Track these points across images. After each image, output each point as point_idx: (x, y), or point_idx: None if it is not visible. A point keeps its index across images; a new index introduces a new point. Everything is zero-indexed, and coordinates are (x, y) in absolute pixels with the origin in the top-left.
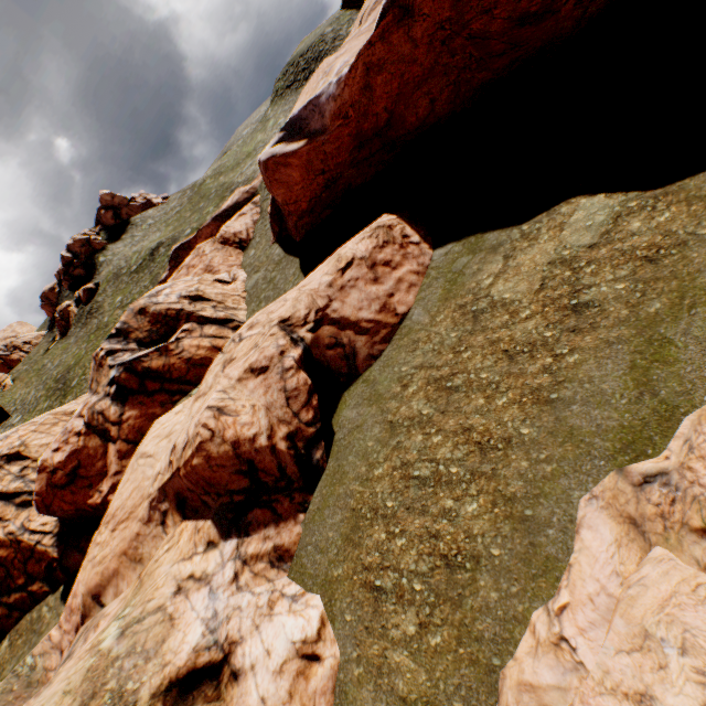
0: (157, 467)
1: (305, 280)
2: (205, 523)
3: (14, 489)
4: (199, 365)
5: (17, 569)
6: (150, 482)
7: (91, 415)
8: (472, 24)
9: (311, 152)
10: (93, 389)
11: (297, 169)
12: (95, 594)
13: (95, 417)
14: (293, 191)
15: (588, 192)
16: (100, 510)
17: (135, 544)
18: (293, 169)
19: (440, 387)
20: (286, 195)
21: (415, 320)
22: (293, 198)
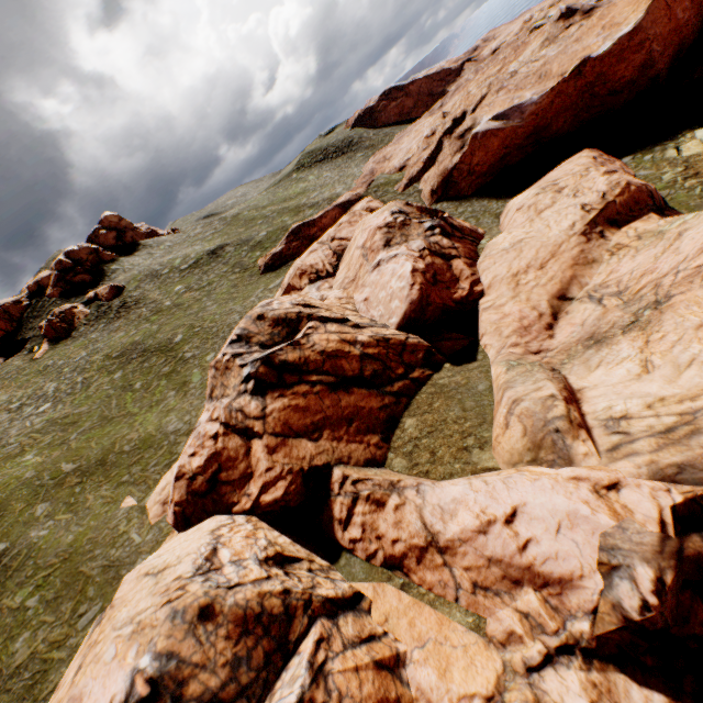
0: (564, 225)
1: (554, 174)
2: (649, 215)
3: (341, 316)
4: (473, 232)
5: (392, 362)
6: (562, 234)
7: (427, 244)
8: (595, 88)
9: (511, 131)
10: (395, 244)
11: (499, 140)
12: (559, 296)
13: (431, 246)
14: (487, 156)
15: (693, 130)
16: (461, 304)
17: (582, 256)
18: (497, 140)
19: (697, 176)
20: (481, 158)
21: (644, 175)
22: (483, 161)
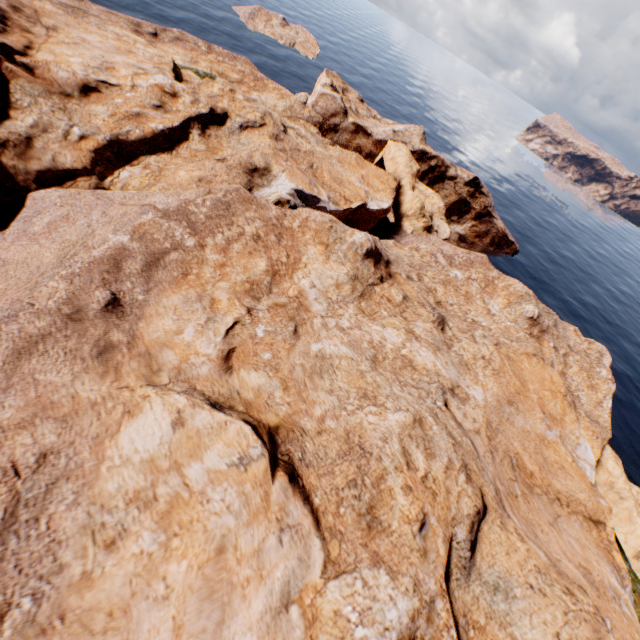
0: None
1: None
2: None
3: None
4: None
5: None
6: None
7: None
8: None
9: None
10: None
11: None
12: None
13: None
14: None
15: None
16: None
17: None
18: None
19: None
20: None
21: None
22: None
